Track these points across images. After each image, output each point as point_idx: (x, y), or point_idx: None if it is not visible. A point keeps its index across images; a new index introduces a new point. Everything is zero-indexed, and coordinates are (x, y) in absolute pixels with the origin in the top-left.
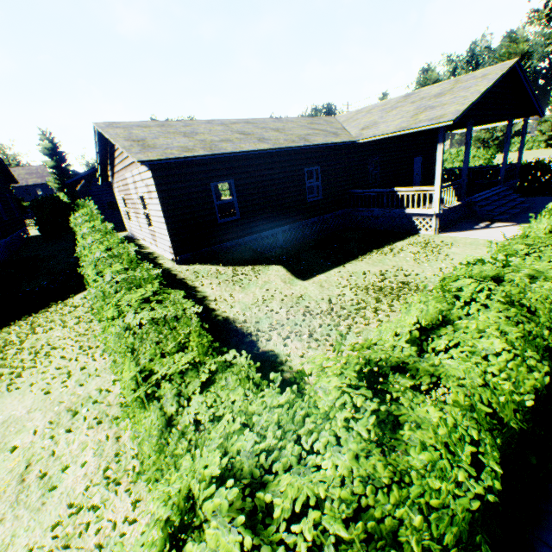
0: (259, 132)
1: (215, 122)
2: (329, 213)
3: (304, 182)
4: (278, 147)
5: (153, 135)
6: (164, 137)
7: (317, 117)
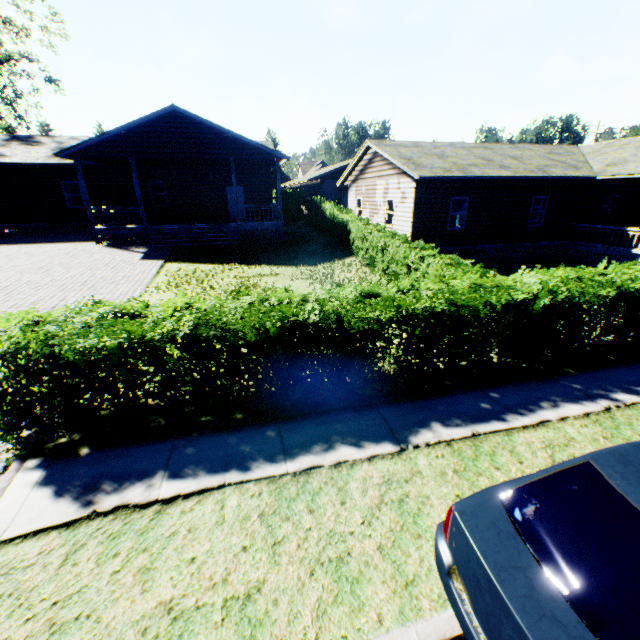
0: (498, 159)
1: (456, 146)
2: (544, 241)
3: (529, 208)
4: (517, 175)
5: (415, 156)
6: (424, 158)
7: (557, 146)
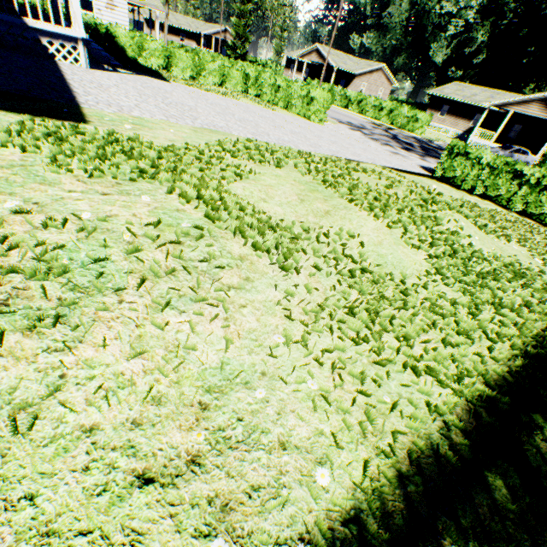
0: None
1: None
2: None
3: None
4: None
5: None
6: None
7: None
